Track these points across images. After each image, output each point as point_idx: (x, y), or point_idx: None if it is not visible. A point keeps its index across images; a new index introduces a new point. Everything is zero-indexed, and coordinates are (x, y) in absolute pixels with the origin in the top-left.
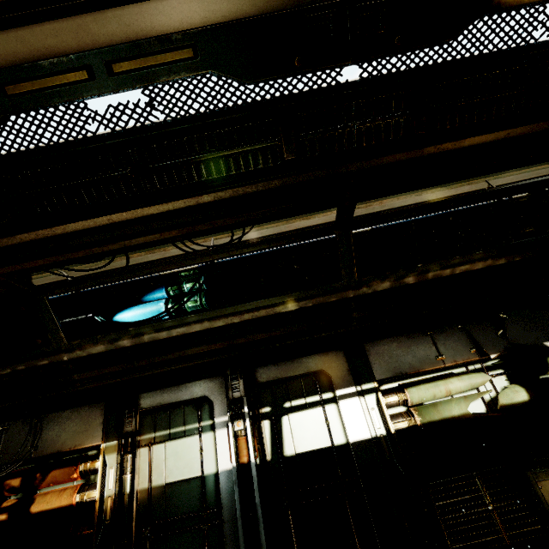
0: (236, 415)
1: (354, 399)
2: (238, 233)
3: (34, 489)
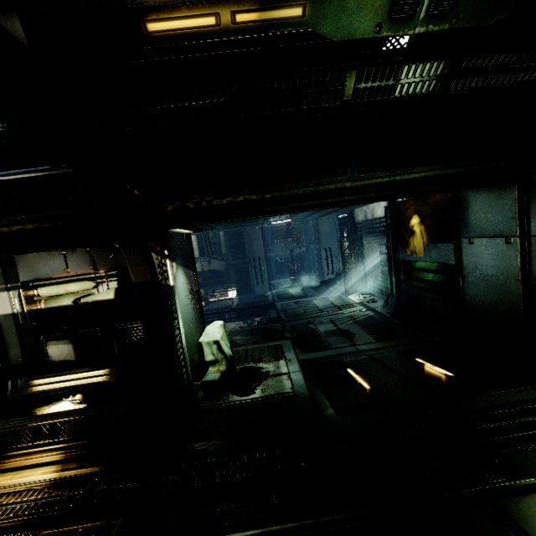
0: None
1: (4, 292)
2: None
3: None
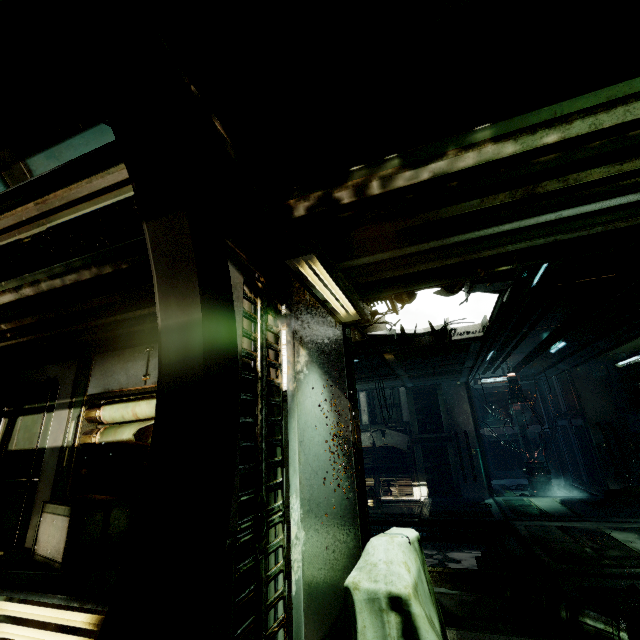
0: None
1: (65, 409)
2: None
3: None
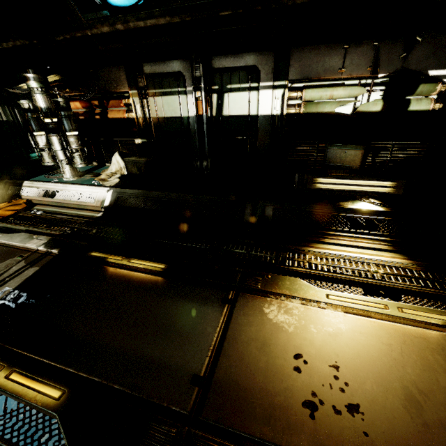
0: (196, 88)
1: (269, 90)
2: None
3: (106, 108)
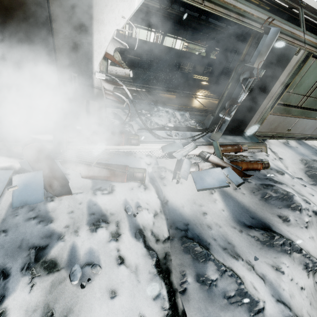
0: (158, 32)
1: (180, 40)
2: None
3: None
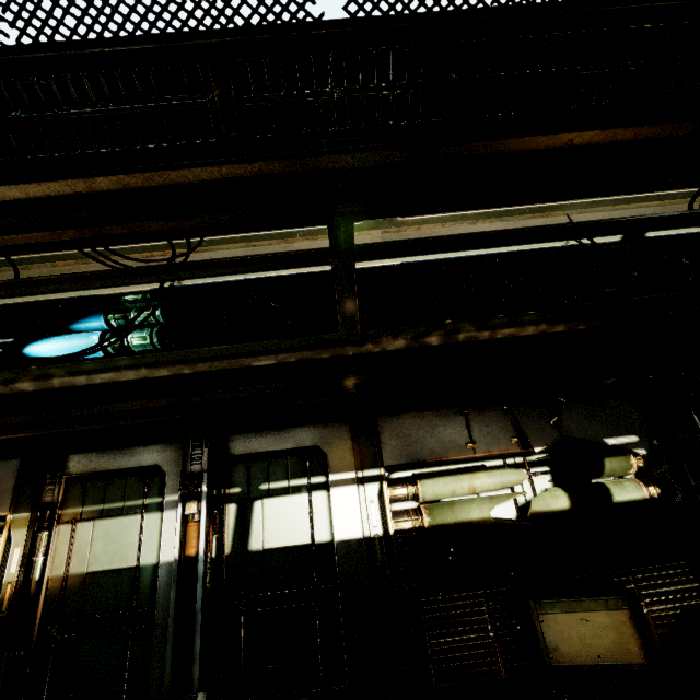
0: (189, 495)
1: (351, 487)
2: (212, 249)
3: None
